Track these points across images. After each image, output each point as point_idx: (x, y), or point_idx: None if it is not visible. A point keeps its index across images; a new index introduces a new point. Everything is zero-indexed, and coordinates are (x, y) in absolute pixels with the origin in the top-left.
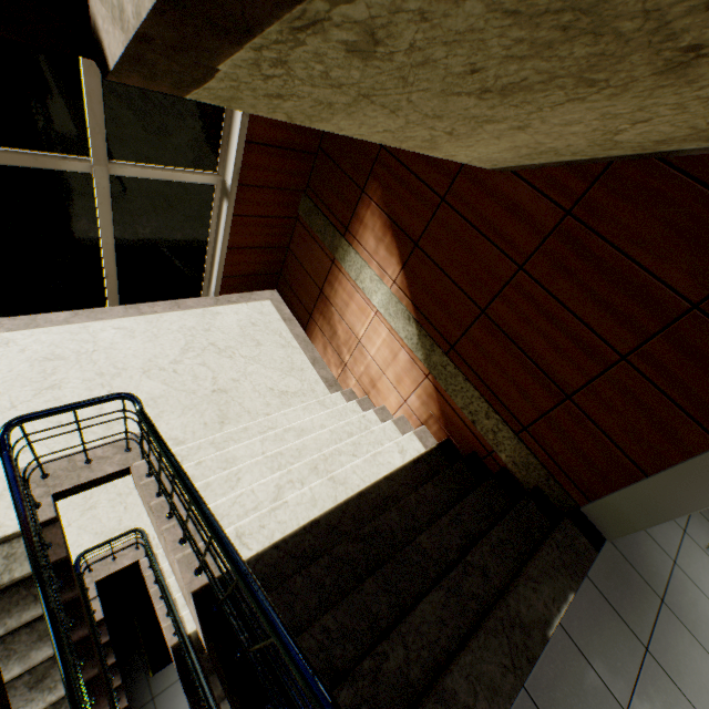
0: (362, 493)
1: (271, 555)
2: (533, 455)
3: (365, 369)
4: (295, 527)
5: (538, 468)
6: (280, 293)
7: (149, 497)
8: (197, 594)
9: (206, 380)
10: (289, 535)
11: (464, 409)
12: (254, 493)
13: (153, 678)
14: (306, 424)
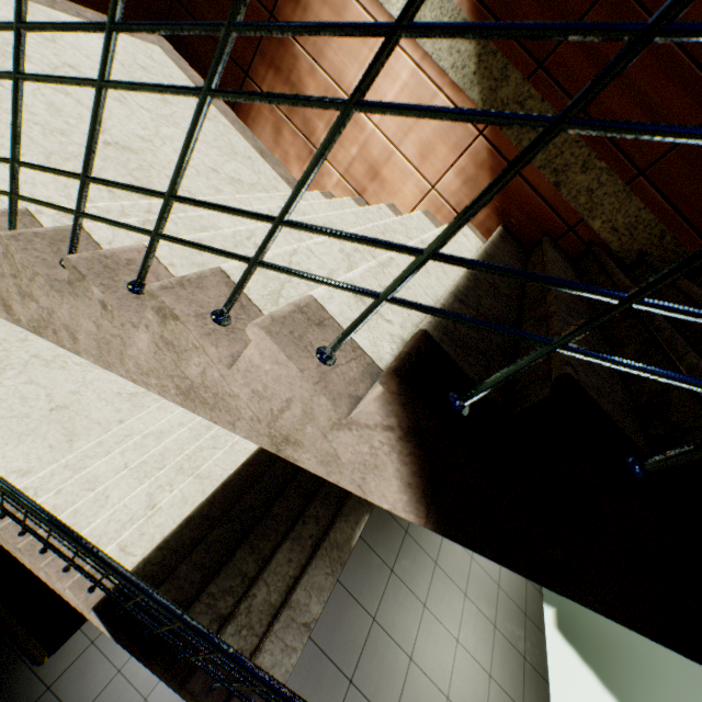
0: (488, 254)
1: (463, 312)
2: (648, 209)
3: (359, 151)
4: (425, 298)
5: (652, 225)
6: (175, 41)
7: (39, 268)
8: (406, 375)
9: (82, 121)
10: (461, 286)
11: (545, 168)
12: (314, 255)
13: (41, 665)
14: (306, 209)
